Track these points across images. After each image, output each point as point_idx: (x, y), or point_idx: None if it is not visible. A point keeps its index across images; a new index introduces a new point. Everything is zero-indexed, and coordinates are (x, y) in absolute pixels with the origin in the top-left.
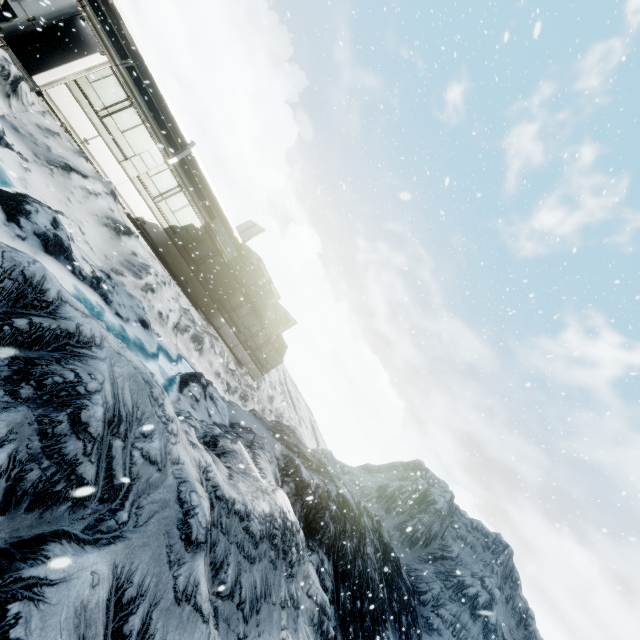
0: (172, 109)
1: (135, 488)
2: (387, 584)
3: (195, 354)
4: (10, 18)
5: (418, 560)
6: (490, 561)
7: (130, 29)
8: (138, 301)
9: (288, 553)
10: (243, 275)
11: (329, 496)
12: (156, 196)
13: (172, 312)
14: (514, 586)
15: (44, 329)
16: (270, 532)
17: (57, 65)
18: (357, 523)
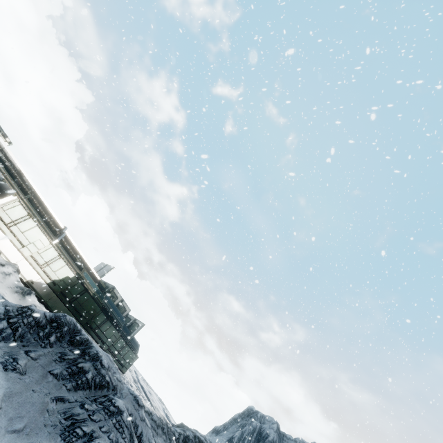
0: (52, 212)
1: (118, 388)
2: None
3: None
4: None
5: None
6: None
7: (28, 178)
8: None
9: (171, 441)
10: (104, 301)
11: (189, 439)
12: (43, 264)
13: None
14: None
15: (83, 339)
16: (161, 426)
17: None
18: None
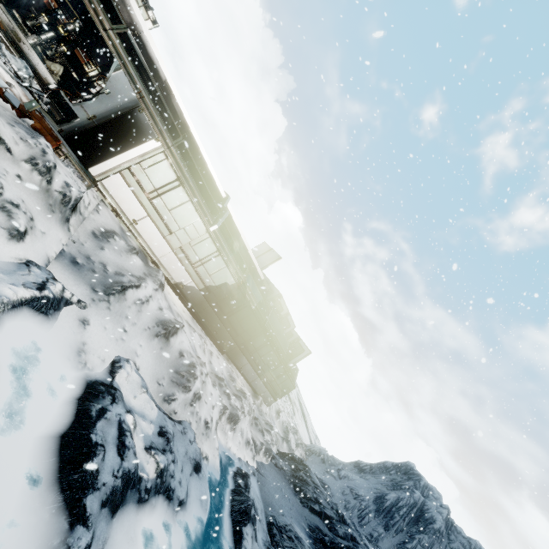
0: (211, 168)
1: None
2: None
3: (230, 434)
4: (71, 118)
5: None
6: None
7: (179, 100)
8: (189, 430)
9: None
10: (268, 322)
11: None
12: (195, 262)
13: (214, 407)
14: None
15: None
16: None
17: (113, 155)
18: None
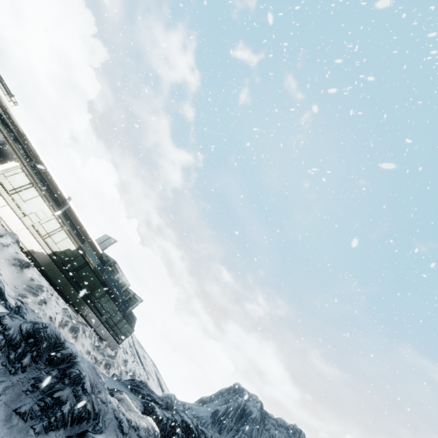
0: (57, 181)
1: (101, 414)
2: None
3: (72, 341)
4: None
5: None
6: None
7: (33, 143)
8: (37, 313)
9: None
10: (105, 276)
11: (176, 424)
12: (44, 235)
13: (58, 314)
14: None
15: (65, 355)
16: None
17: None
18: None
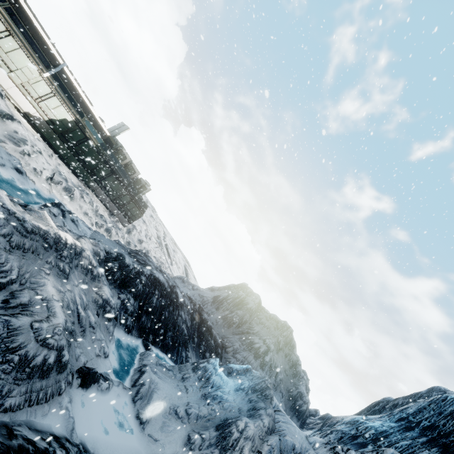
0: (47, 39)
1: None
2: (199, 337)
3: (67, 199)
4: None
5: (232, 334)
6: (277, 335)
7: None
8: (16, 158)
9: (60, 251)
10: (107, 155)
11: (142, 273)
12: (37, 98)
13: (46, 170)
14: (291, 349)
15: None
16: (44, 236)
17: None
18: (167, 294)
